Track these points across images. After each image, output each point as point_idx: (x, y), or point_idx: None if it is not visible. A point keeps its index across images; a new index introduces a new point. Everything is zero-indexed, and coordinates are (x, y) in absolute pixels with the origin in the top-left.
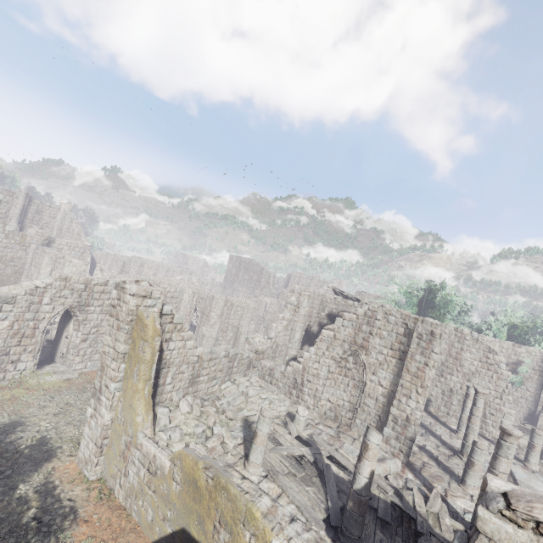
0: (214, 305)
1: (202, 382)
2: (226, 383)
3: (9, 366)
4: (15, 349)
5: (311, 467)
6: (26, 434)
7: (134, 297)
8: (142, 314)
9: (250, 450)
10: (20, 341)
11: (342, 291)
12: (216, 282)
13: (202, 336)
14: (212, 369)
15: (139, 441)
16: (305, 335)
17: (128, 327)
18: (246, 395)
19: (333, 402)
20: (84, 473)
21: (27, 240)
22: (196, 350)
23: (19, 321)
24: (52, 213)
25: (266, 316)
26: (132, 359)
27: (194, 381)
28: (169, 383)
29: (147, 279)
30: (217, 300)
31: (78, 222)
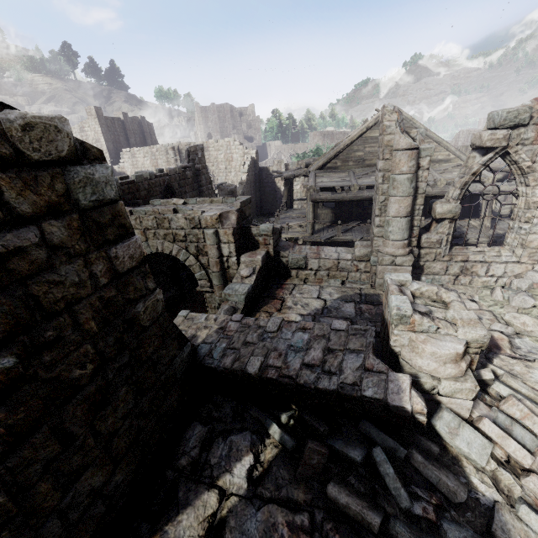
0: None
1: None
2: None
3: None
4: None
5: None
6: None
7: None
8: None
9: None
10: None
11: None
12: None
13: None
14: None
15: None
16: None
17: None
18: None
19: None
20: None
21: None
22: None
23: None
24: None
25: None
26: None
27: None
28: None
29: None
30: None
31: None
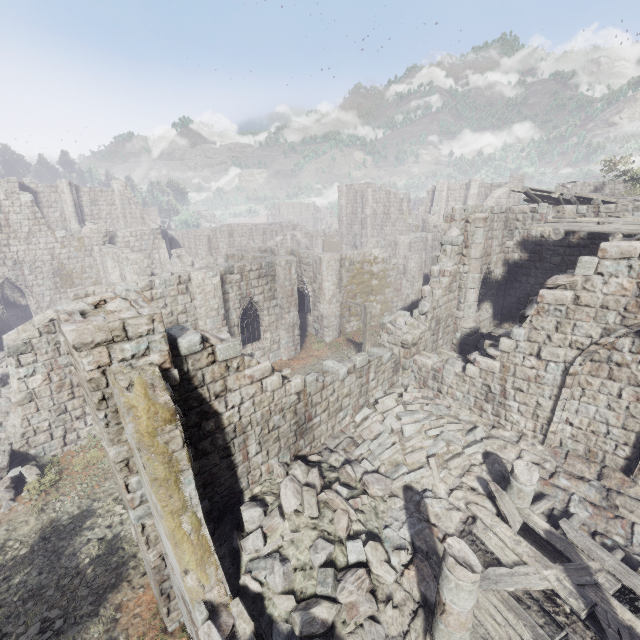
0: (324, 270)
1: (319, 424)
2: (363, 412)
3: (77, 423)
4: (72, 404)
5: (589, 639)
6: (95, 534)
7: (79, 352)
8: (115, 384)
9: (434, 628)
10: (73, 393)
11: (545, 191)
12: (329, 231)
13: (320, 317)
14: (331, 399)
15: (199, 626)
16: (481, 288)
17: (102, 413)
18: (400, 435)
19: (581, 427)
20: (161, 615)
21: (86, 243)
22: (289, 386)
23: (54, 370)
24: (108, 199)
25: (408, 265)
26: (141, 470)
27: (304, 429)
28: (256, 453)
29: (120, 292)
30: (328, 263)
31: (136, 202)
